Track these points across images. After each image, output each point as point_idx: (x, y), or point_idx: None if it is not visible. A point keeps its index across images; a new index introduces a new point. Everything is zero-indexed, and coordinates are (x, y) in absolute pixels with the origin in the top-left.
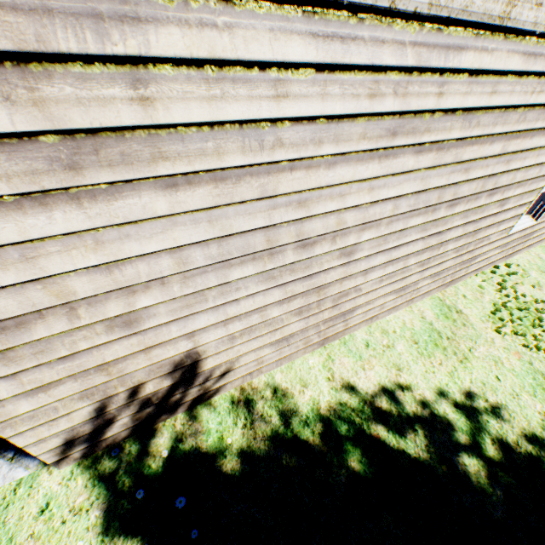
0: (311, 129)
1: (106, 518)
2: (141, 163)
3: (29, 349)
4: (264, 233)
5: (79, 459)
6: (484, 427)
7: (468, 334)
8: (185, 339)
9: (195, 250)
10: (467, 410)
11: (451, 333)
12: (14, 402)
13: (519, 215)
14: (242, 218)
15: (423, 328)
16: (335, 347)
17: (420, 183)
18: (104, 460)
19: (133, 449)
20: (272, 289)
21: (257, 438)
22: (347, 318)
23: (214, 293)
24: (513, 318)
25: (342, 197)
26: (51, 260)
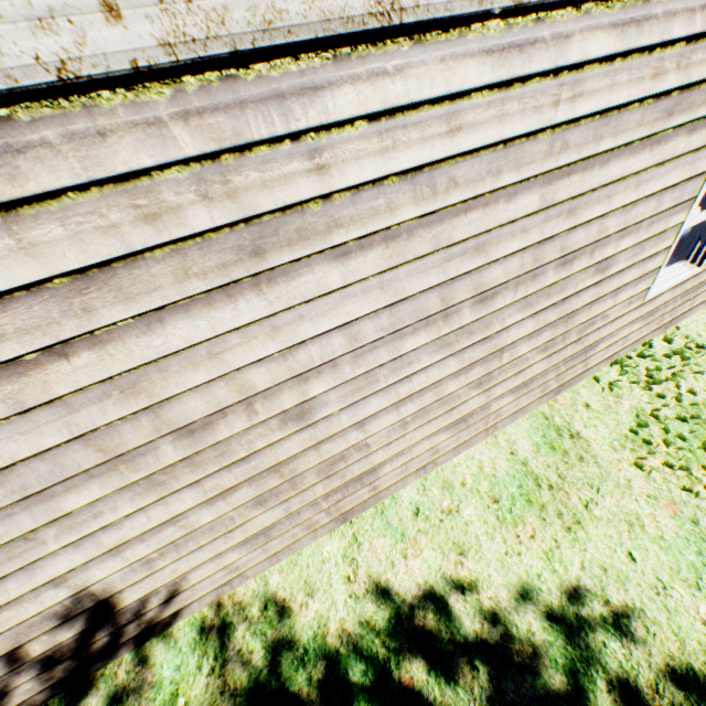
0: (47, 298)
1: None
2: None
3: None
4: (83, 444)
5: None
6: (597, 656)
7: (587, 475)
8: (48, 589)
9: None
10: (569, 625)
11: (558, 476)
12: None
13: (655, 271)
14: (12, 441)
15: (511, 472)
16: (367, 521)
17: (382, 294)
18: None
19: None
20: (173, 494)
21: (226, 693)
22: (369, 482)
23: (51, 531)
24: (671, 437)
25: (217, 359)
26: None
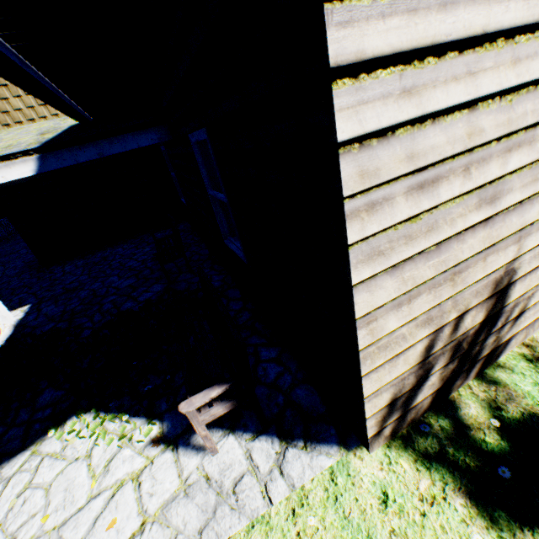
0: None
1: (479, 507)
2: None
3: (425, 222)
4: None
5: (385, 439)
6: None
7: None
8: (514, 240)
9: None
10: None
11: None
12: (387, 313)
13: None
14: None
15: None
16: None
17: None
18: (415, 439)
19: (442, 424)
20: None
21: None
22: None
23: None
24: None
25: None
26: (484, 75)
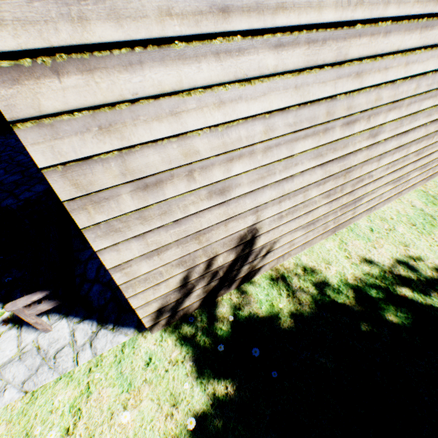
0: None
1: (199, 366)
2: (267, 13)
3: (158, 209)
4: (326, 105)
5: (164, 326)
6: None
7: None
8: (252, 213)
9: (279, 118)
10: None
11: None
12: (139, 263)
13: None
14: (316, 85)
15: (416, 213)
16: (345, 234)
17: None
18: (183, 326)
19: (203, 317)
20: (317, 167)
21: (302, 304)
22: (355, 206)
23: (280, 166)
24: None
25: (386, 71)
26: (189, 115)
